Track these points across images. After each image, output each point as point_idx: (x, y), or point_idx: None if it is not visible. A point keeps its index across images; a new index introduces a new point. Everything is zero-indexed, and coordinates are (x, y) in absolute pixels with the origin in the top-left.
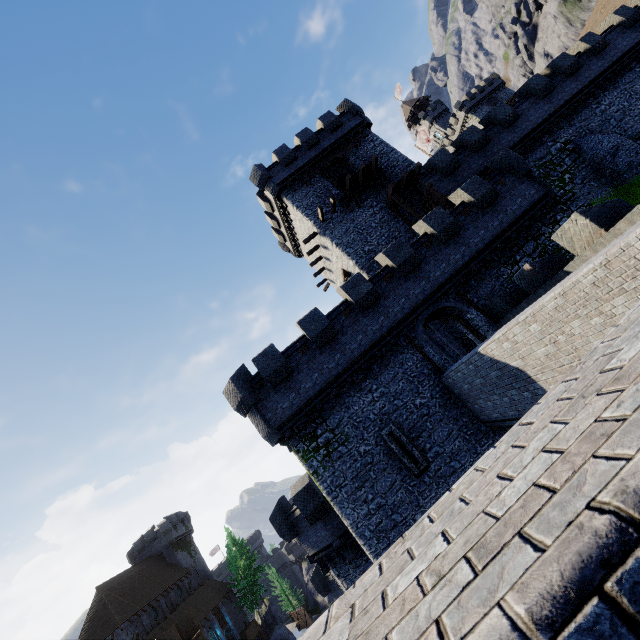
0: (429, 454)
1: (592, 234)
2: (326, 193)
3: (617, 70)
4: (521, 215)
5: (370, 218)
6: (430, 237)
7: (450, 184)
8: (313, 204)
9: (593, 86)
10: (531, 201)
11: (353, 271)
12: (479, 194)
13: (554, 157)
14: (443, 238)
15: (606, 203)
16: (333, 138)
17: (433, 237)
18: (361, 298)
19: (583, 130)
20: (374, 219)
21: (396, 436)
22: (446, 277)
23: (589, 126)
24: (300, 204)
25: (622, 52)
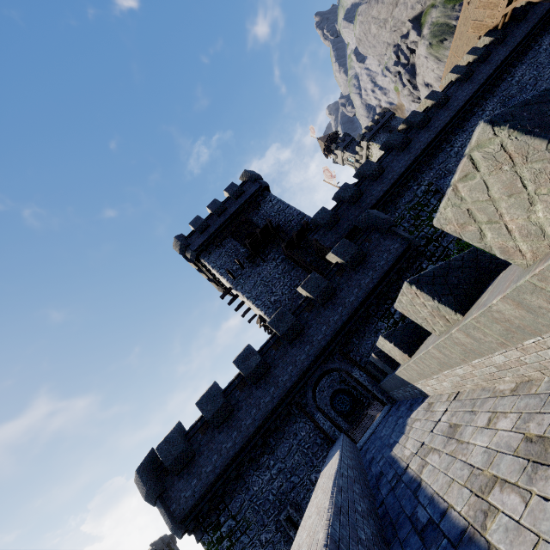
0: None
1: (401, 355)
2: (236, 252)
3: (462, 117)
4: (389, 270)
5: (274, 270)
6: (310, 301)
7: (333, 237)
8: (225, 263)
9: (444, 133)
10: (396, 255)
11: (266, 318)
12: (348, 256)
13: (421, 199)
14: (320, 302)
15: (408, 324)
16: (238, 204)
17: (313, 300)
18: (251, 372)
19: (442, 171)
20: (277, 270)
21: (294, 520)
22: (327, 340)
23: (447, 167)
24: (215, 265)
25: (463, 101)
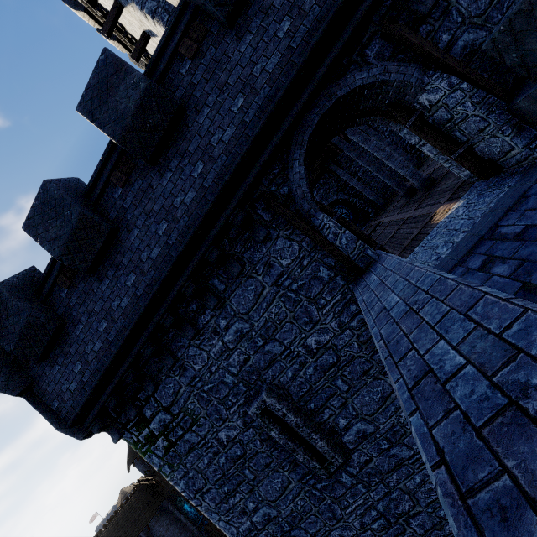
0: (346, 437)
1: None
2: None
3: None
4: None
5: None
6: None
7: None
8: None
9: None
10: None
11: None
12: None
13: None
14: None
15: None
16: None
17: None
18: (128, 127)
19: None
20: None
21: (277, 415)
22: None
23: None
24: None
25: None
